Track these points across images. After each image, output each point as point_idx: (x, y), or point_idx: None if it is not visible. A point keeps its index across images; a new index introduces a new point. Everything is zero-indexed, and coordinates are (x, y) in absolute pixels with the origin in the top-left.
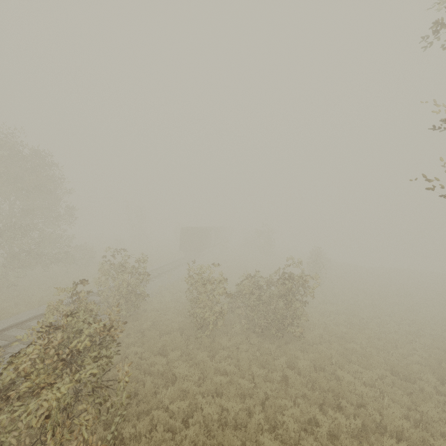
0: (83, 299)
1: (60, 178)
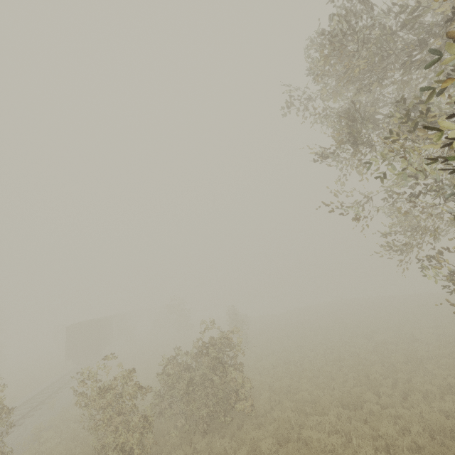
0: None
1: None
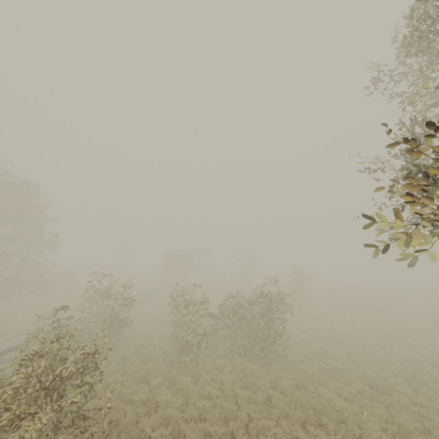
0: (66, 325)
1: (45, 205)
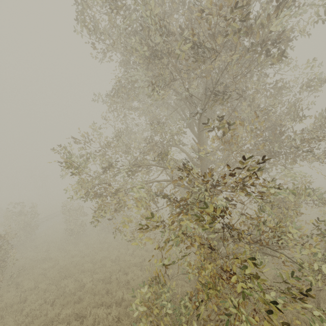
0: None
1: None
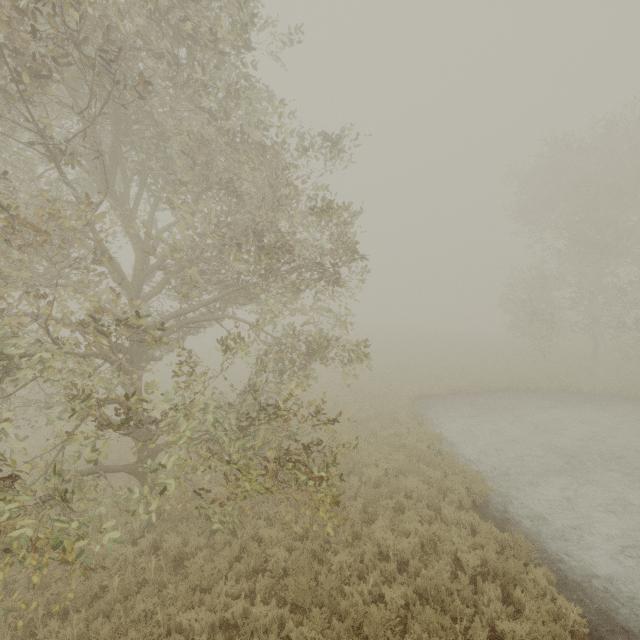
0: None
1: None
